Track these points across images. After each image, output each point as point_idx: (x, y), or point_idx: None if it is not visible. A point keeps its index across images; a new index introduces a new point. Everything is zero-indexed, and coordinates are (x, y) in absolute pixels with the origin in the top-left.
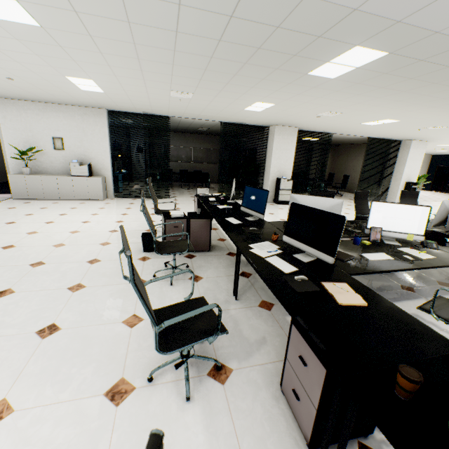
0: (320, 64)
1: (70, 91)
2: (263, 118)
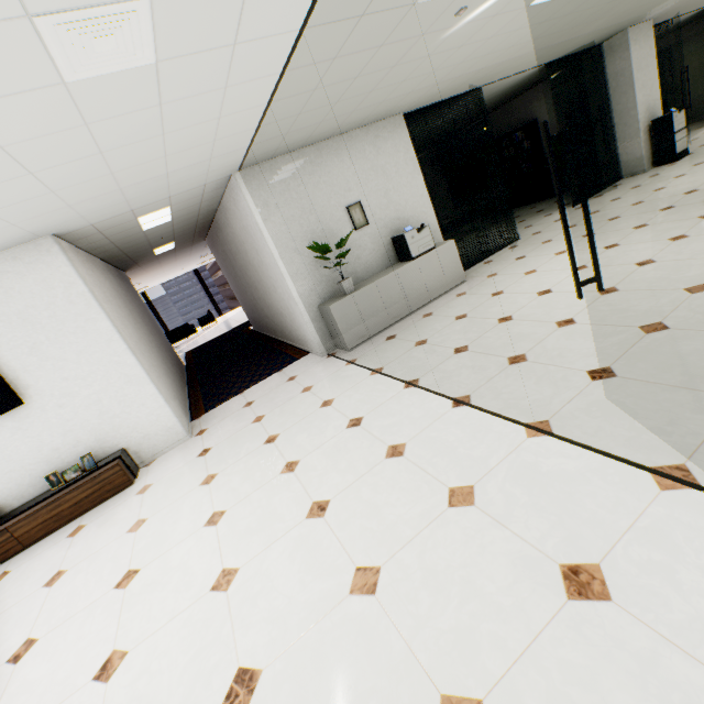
0: None
1: (482, 33)
2: None
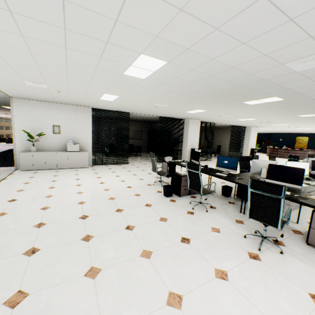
0: (253, 100)
1: (88, 99)
2: (188, 115)
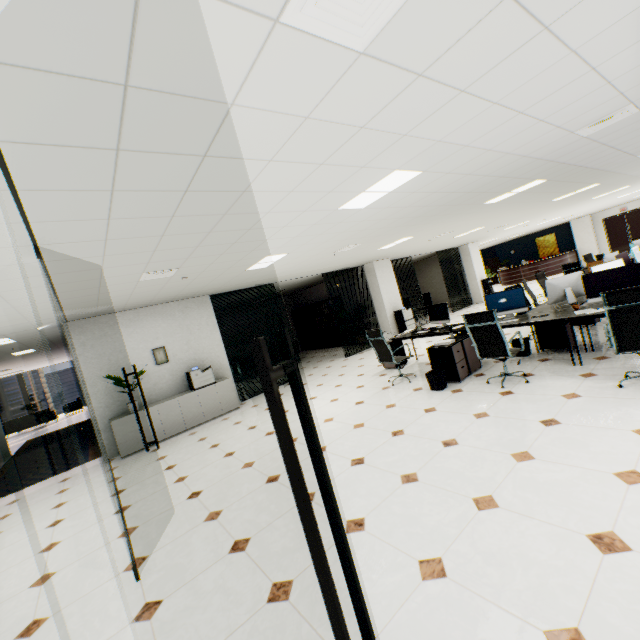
0: (501, 195)
1: (223, 277)
2: (376, 255)
